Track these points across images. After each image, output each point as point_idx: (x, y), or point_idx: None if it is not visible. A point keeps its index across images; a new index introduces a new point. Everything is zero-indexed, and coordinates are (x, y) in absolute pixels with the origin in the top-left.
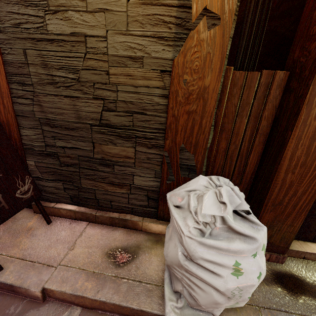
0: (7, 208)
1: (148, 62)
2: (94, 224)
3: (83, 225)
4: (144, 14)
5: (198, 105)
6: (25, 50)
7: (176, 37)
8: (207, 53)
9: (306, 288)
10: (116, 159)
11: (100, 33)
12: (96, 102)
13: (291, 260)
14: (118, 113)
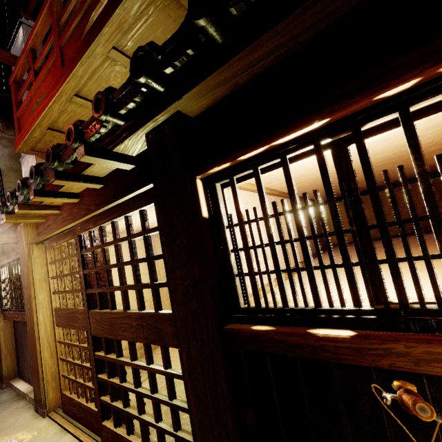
0: None
1: None
2: None
3: None
4: None
5: None
6: None
7: None
8: None
9: None
10: None
11: None
12: None
13: (8, 389)
14: None
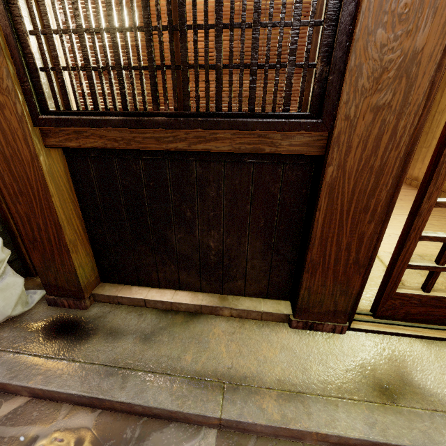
0: None
1: None
2: None
3: None
4: None
5: None
6: None
7: None
8: None
9: (77, 331)
10: None
11: None
12: None
13: (101, 306)
14: None
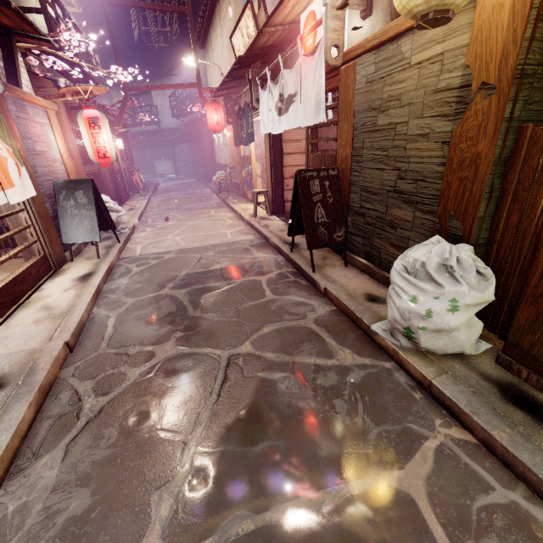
0: (327, 241)
1: (432, 137)
2: (372, 279)
3: (365, 276)
4: (434, 100)
5: (470, 172)
6: (364, 139)
7: (455, 113)
8: (482, 120)
9: (542, 416)
10: (398, 221)
11: (405, 120)
12: (394, 172)
13: None
14: (407, 181)
